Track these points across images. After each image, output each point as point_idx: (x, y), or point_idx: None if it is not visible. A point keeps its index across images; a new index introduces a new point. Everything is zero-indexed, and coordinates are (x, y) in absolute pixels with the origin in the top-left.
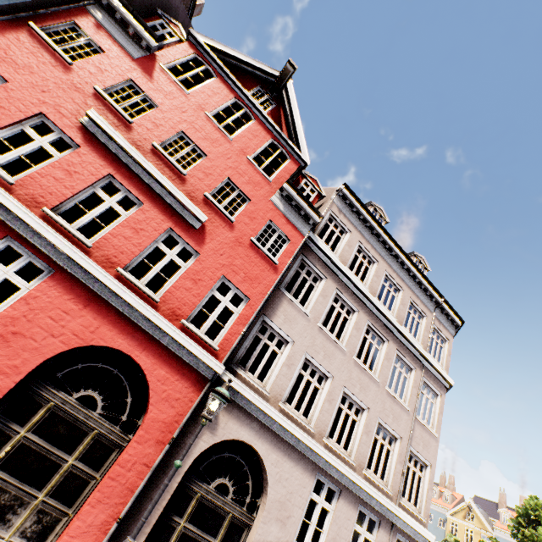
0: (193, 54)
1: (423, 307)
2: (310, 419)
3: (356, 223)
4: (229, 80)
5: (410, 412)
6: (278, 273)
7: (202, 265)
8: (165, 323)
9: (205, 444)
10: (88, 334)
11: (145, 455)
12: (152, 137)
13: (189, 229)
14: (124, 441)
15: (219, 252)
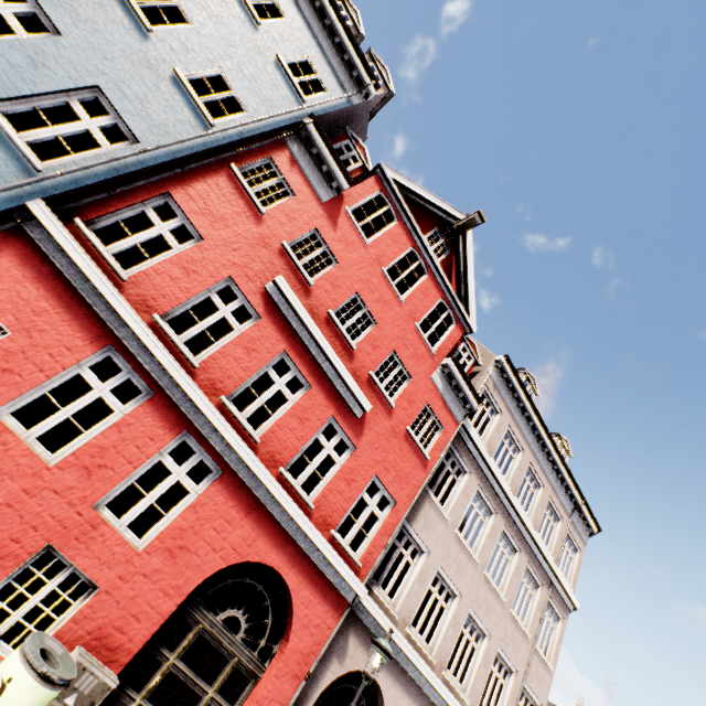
0: (378, 191)
1: (561, 509)
2: (432, 646)
3: (508, 402)
4: (409, 224)
5: (530, 639)
6: (427, 471)
7: (357, 462)
8: (319, 538)
9: (332, 675)
10: (245, 548)
11: (281, 691)
12: (328, 302)
13: (350, 418)
14: (261, 671)
15: (375, 446)
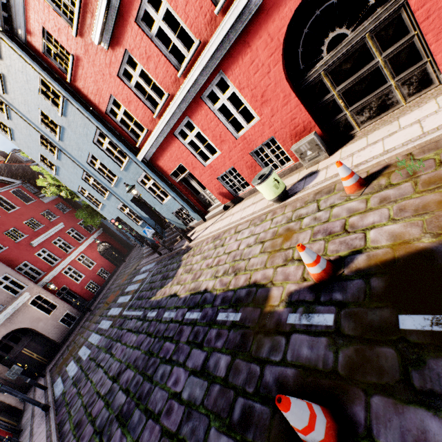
0: None
1: None
2: None
3: None
4: None
5: None
6: None
7: None
8: None
9: None
10: (273, 45)
11: None
12: None
13: None
14: (397, 2)
15: None
